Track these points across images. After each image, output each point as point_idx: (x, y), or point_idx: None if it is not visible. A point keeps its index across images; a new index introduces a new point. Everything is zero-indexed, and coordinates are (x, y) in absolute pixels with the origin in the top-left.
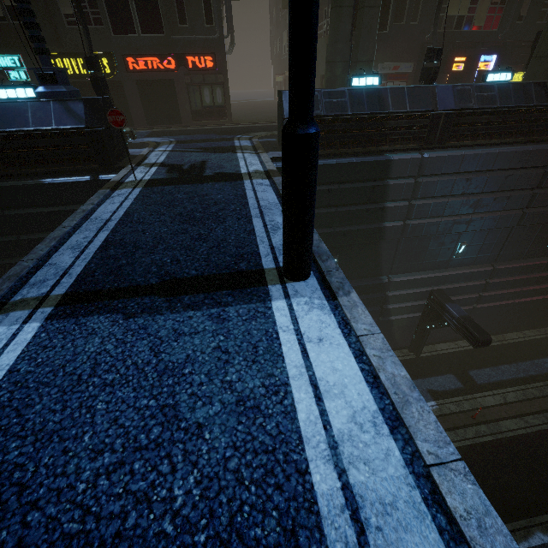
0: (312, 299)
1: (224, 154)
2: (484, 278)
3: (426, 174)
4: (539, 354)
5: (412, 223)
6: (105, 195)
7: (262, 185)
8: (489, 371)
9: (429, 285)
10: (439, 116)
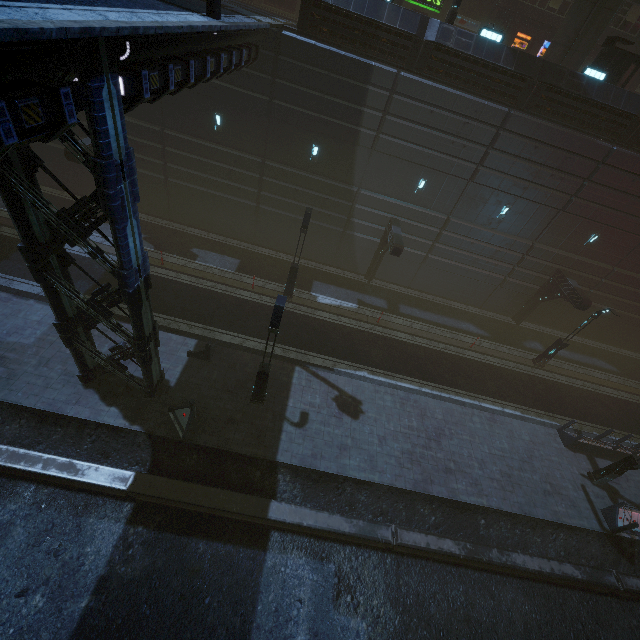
0: (209, 19)
1: (254, 13)
2: (438, 226)
3: (399, 91)
4: (465, 319)
5: (383, 137)
6: None
7: (251, 19)
8: (416, 310)
9: (390, 211)
10: (420, 42)
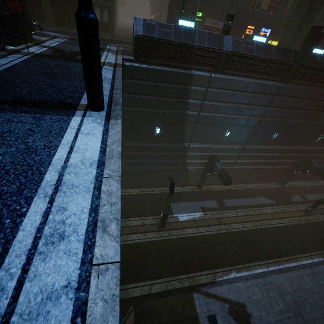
0: (97, 119)
1: None
2: (238, 152)
3: (212, 86)
4: (259, 195)
5: (202, 114)
6: (3, 55)
7: (107, 69)
8: (233, 200)
9: (209, 152)
10: (223, 53)
